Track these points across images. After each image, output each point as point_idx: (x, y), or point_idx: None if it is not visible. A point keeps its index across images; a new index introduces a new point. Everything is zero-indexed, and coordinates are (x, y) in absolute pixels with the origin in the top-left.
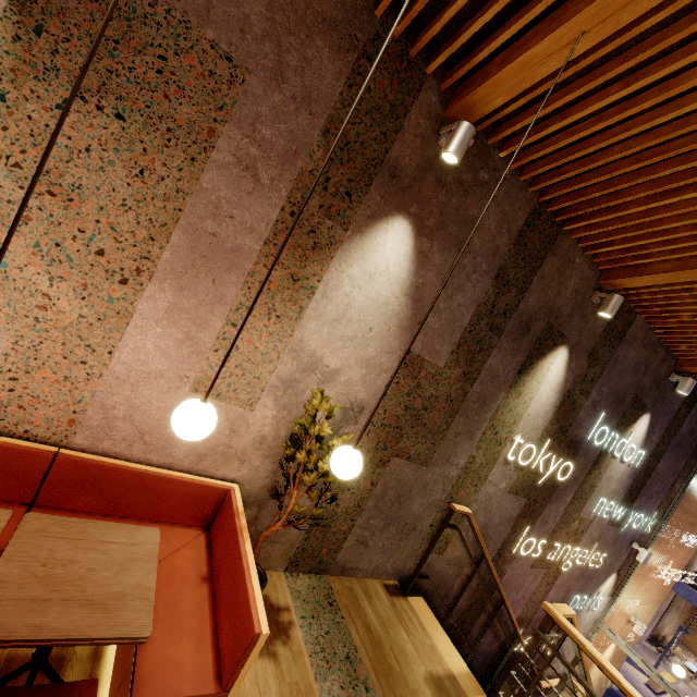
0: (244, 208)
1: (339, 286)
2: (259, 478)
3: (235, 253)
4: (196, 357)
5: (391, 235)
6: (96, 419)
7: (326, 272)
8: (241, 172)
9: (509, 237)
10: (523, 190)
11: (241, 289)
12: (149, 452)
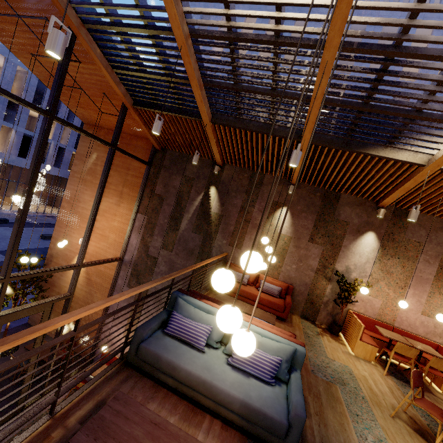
0: (427, 269)
1: None
2: None
3: (427, 279)
4: (421, 305)
5: None
6: (399, 320)
7: None
8: (425, 262)
9: None
10: None
11: (430, 288)
12: (412, 330)
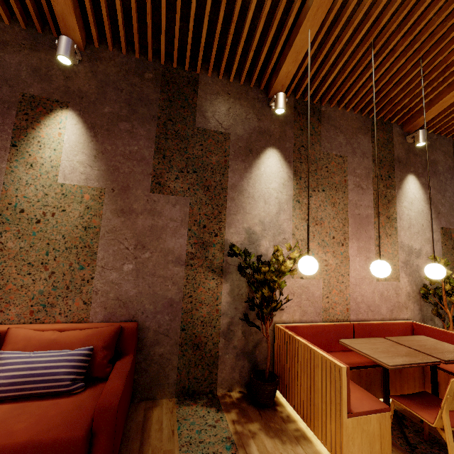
0: (363, 200)
1: (403, 213)
2: (416, 315)
3: (367, 217)
4: None
5: (409, 183)
6: (353, 305)
7: (396, 210)
8: (357, 189)
9: (451, 159)
10: (444, 138)
11: (374, 230)
12: (374, 315)
